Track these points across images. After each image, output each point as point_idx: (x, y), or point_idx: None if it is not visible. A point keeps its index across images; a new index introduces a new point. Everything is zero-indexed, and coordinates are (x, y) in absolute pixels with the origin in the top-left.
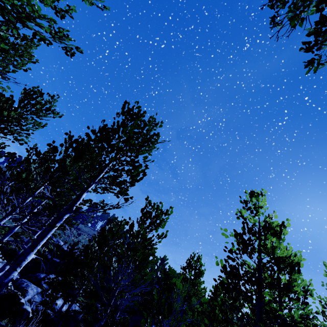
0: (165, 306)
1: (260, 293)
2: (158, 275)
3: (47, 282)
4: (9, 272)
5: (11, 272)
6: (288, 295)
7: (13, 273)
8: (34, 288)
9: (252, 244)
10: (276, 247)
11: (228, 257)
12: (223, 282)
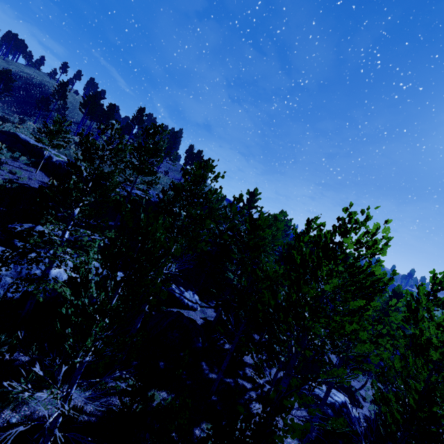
0: None
1: None
2: (244, 215)
3: None
4: None
5: None
6: None
7: None
8: None
9: None
10: None
11: None
12: None
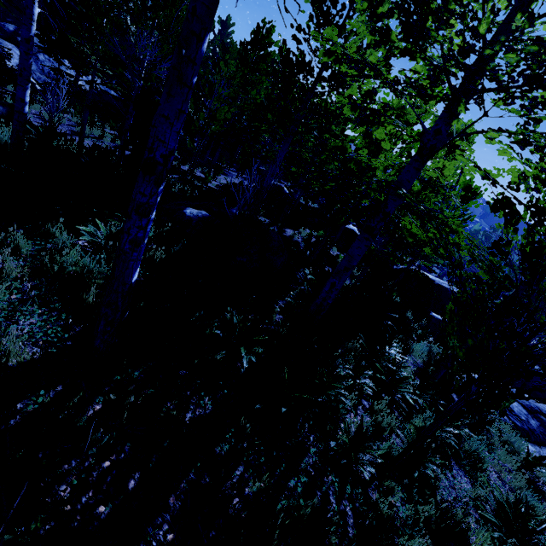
0: (204, 86)
1: (314, 87)
2: (216, 53)
3: (46, 41)
4: (28, 26)
5: (30, 27)
6: (338, 91)
7: (32, 28)
8: (15, 49)
9: (329, 23)
10: (353, 31)
11: (294, 37)
12: (276, 70)
